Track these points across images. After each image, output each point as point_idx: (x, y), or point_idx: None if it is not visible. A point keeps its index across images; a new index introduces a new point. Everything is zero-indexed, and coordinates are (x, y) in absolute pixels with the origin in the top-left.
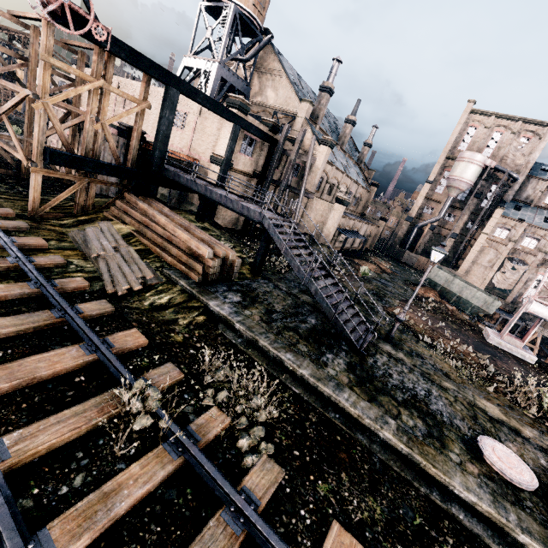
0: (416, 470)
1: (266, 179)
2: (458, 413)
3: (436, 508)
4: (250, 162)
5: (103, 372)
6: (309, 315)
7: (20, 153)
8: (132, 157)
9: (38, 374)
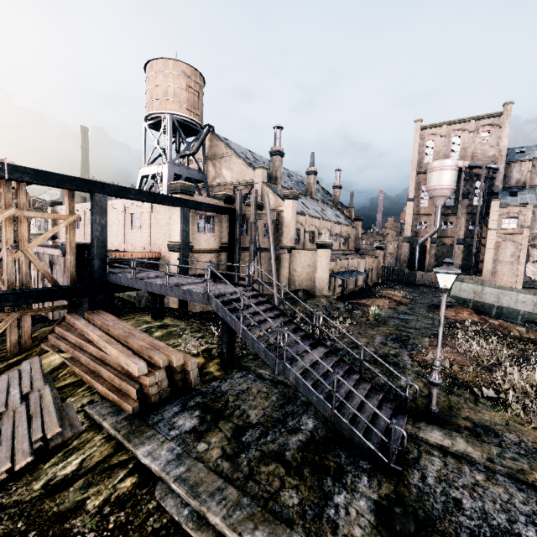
0: None
1: (234, 249)
2: None
3: None
4: (213, 238)
5: None
6: (304, 413)
7: None
8: (70, 274)
9: None
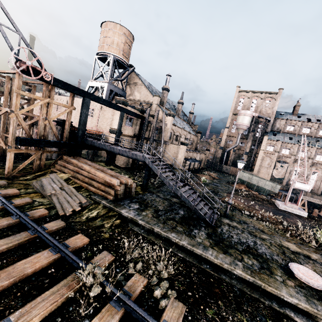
0: (260, 291)
1: (141, 137)
2: (274, 252)
3: (277, 312)
4: (131, 129)
5: (65, 264)
6: (179, 209)
7: (1, 142)
8: (66, 136)
9: (25, 272)
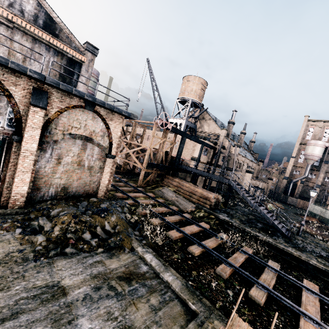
0: None
1: (213, 164)
2: None
3: None
4: (206, 158)
5: (205, 233)
6: (257, 223)
7: (139, 164)
8: (168, 162)
9: (193, 230)
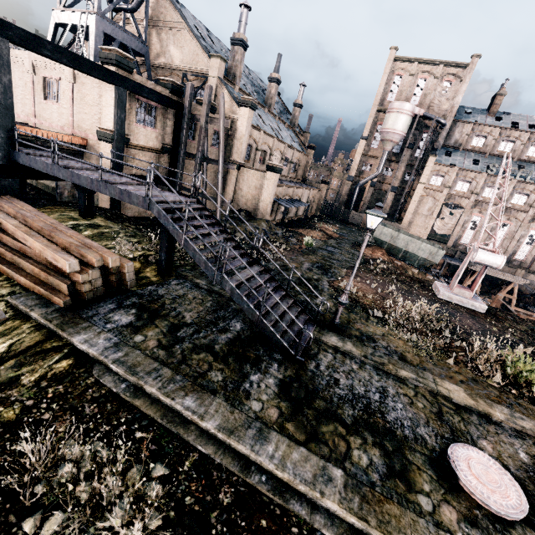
0: None
1: (179, 153)
2: (421, 414)
3: None
4: (154, 134)
5: None
6: (234, 318)
7: None
8: None
9: None
